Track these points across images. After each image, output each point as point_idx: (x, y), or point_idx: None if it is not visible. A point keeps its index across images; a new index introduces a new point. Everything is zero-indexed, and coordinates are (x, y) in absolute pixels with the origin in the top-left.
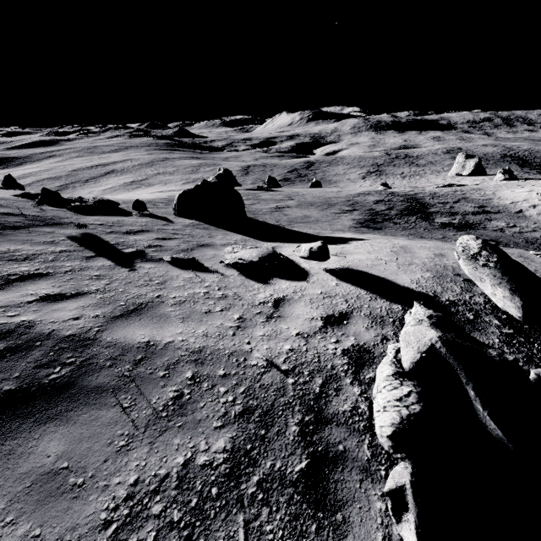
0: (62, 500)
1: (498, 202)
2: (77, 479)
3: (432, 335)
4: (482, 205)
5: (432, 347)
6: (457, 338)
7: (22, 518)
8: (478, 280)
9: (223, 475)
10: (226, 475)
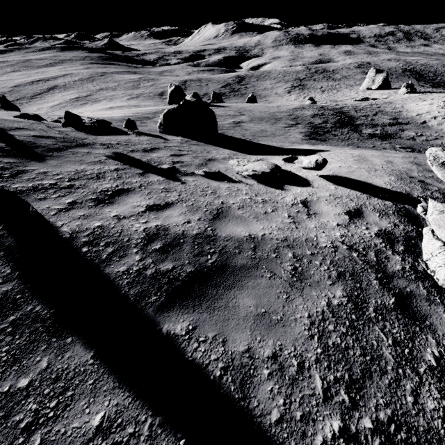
0: (277, 327)
1: (406, 114)
2: (276, 317)
3: None
4: (395, 117)
5: None
6: None
7: (265, 338)
8: None
9: (352, 309)
10: (354, 308)
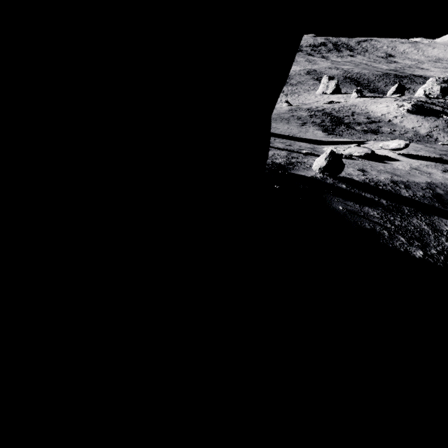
0: None
1: (374, 115)
2: None
3: None
4: (368, 117)
5: None
6: None
7: None
8: None
9: None
10: None
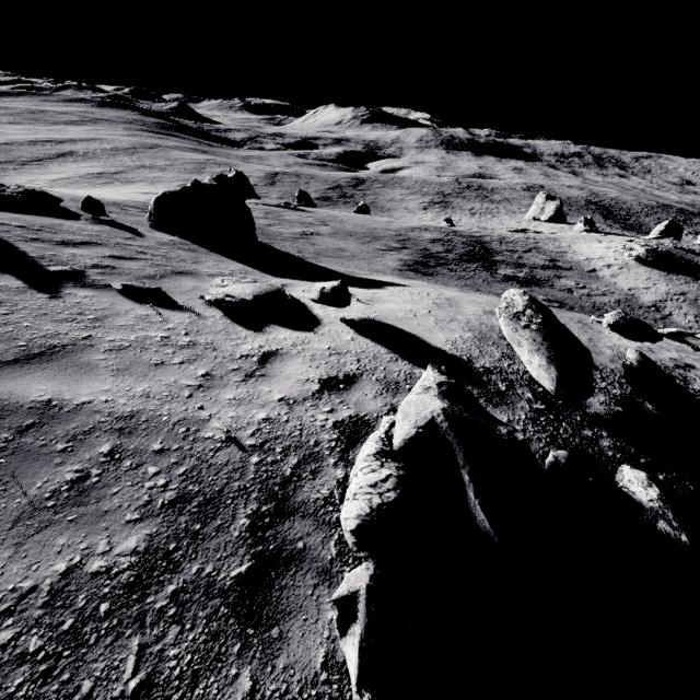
0: None
1: (572, 257)
2: None
3: (436, 406)
4: (554, 259)
5: (432, 421)
6: (466, 411)
7: None
8: (516, 344)
9: (124, 585)
10: (129, 585)
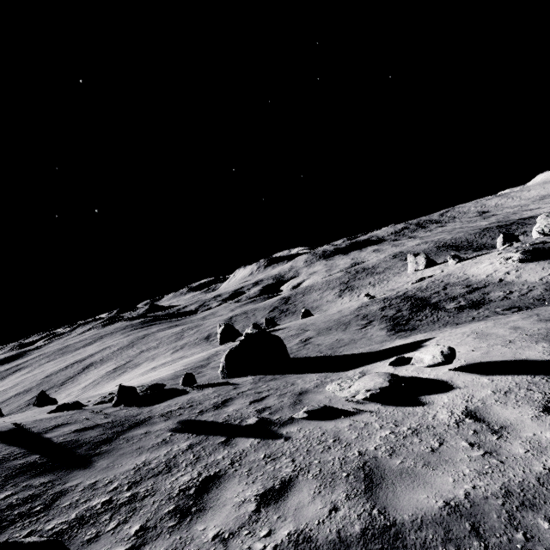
0: None
1: (476, 279)
2: None
3: None
4: (467, 285)
5: None
6: None
7: None
8: None
9: None
10: None
